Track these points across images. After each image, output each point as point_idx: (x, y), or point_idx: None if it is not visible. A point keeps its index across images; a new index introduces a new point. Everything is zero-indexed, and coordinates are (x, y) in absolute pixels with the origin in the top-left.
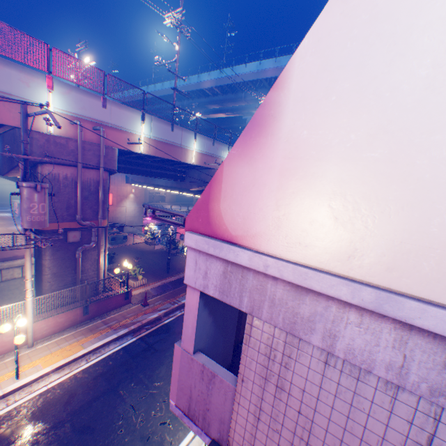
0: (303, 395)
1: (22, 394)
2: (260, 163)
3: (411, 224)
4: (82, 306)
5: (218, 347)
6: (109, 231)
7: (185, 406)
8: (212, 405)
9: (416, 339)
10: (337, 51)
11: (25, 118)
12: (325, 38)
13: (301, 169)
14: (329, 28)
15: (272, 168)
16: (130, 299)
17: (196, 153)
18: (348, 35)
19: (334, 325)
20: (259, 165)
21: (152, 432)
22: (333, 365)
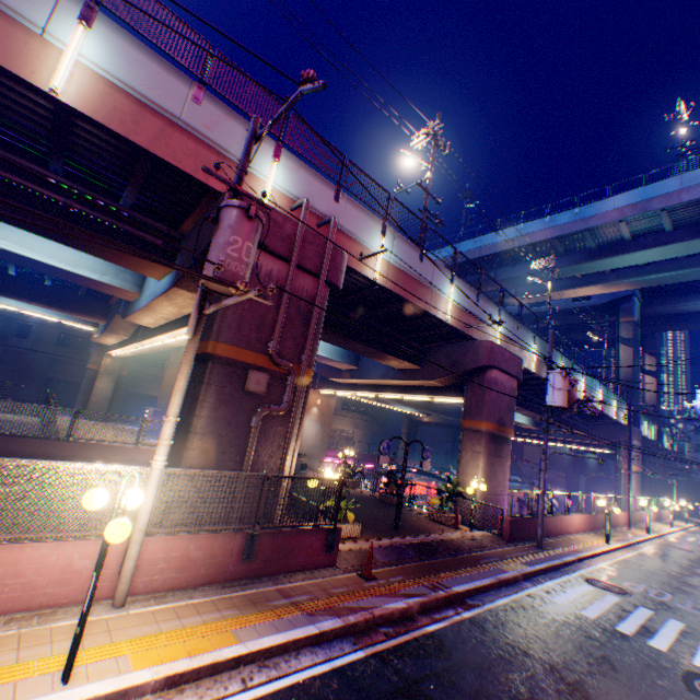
0: None
1: None
2: None
3: None
4: (243, 534)
5: None
6: None
7: None
8: None
9: None
10: None
11: (251, 138)
12: None
13: None
14: None
15: None
16: (334, 554)
17: (451, 306)
18: None
19: None
20: None
21: None
22: None
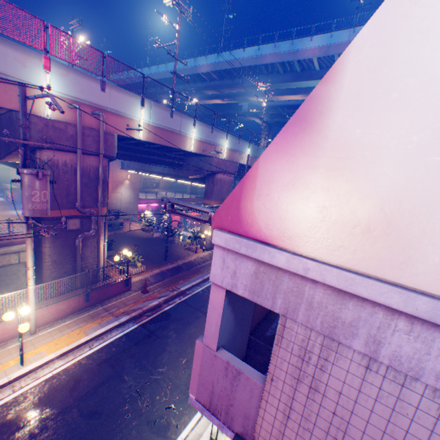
0: (339, 397)
1: (28, 381)
2: (303, 162)
3: None
4: (83, 294)
5: (236, 341)
6: None
7: (205, 400)
8: (236, 401)
9: None
10: (402, 43)
11: (24, 101)
12: (388, 29)
13: (350, 170)
14: (394, 17)
15: (317, 167)
16: (130, 286)
17: (194, 141)
18: (417, 26)
19: (380, 332)
20: (301, 164)
21: (158, 416)
22: (375, 370)
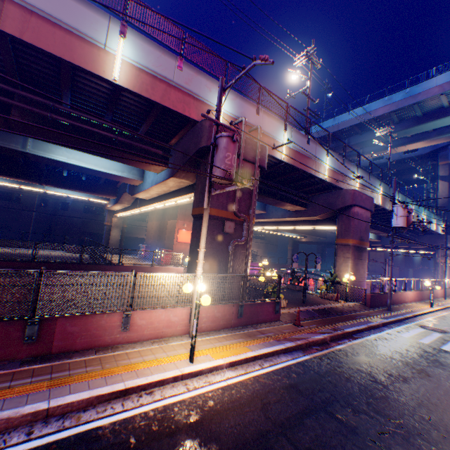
0: None
1: (200, 382)
2: None
3: None
4: (236, 305)
5: None
6: None
7: None
8: None
9: None
10: None
11: (221, 91)
12: None
13: None
14: None
15: None
16: (278, 314)
17: (327, 169)
18: None
19: None
20: None
21: None
22: None
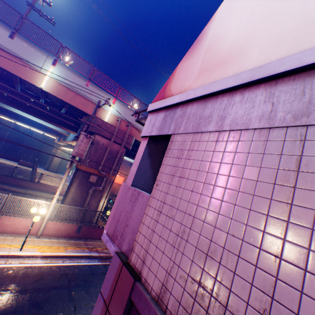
0: (197, 175)
1: (16, 261)
2: (196, 55)
3: (274, 32)
4: (78, 225)
5: None
6: (114, 197)
7: (112, 230)
8: (131, 220)
9: (280, 88)
10: None
11: (97, 107)
12: None
13: (215, 45)
14: None
15: (201, 53)
16: None
17: None
18: None
19: (225, 111)
20: (195, 56)
21: None
22: (221, 140)
